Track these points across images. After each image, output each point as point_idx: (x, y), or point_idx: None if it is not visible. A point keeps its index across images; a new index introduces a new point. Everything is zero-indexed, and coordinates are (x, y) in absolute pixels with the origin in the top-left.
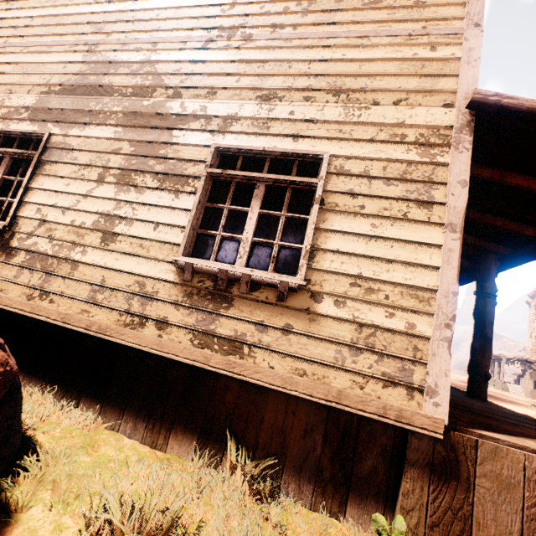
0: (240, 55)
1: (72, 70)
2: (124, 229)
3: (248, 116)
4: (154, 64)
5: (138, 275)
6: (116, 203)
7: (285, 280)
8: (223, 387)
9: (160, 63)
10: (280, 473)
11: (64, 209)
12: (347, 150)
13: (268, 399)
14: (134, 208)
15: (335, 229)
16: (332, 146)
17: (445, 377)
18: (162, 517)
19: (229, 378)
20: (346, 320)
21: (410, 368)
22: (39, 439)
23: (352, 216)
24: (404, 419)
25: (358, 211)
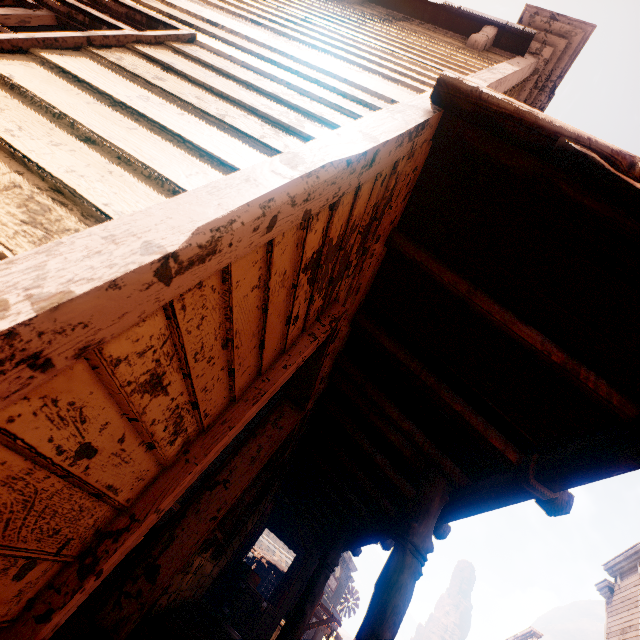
0: None
1: None
2: None
3: None
4: None
5: None
6: None
7: None
8: None
9: None
10: None
11: None
12: (227, 49)
13: None
14: None
15: (62, 64)
16: (211, 41)
17: None
18: None
19: None
20: None
21: None
22: None
23: (125, 78)
24: None
25: (145, 76)
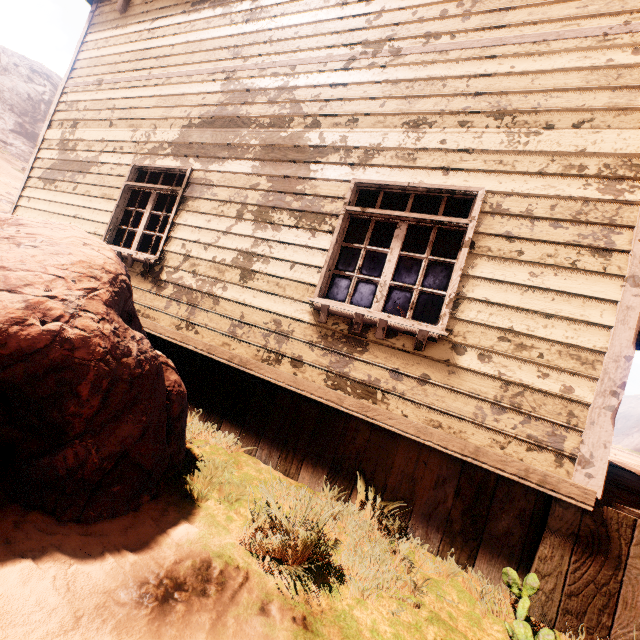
0: (386, 75)
1: (211, 101)
2: (261, 267)
3: (392, 147)
4: (292, 91)
5: (275, 313)
6: (254, 240)
7: (424, 329)
8: (353, 429)
9: (298, 88)
10: (407, 518)
11: (206, 245)
12: (507, 185)
13: (399, 446)
14: (271, 246)
15: (485, 276)
16: (489, 181)
17: (604, 448)
18: (304, 529)
19: (359, 421)
20: (490, 376)
21: (562, 435)
22: (196, 451)
23: (506, 262)
24: (549, 485)
25: (515, 257)
